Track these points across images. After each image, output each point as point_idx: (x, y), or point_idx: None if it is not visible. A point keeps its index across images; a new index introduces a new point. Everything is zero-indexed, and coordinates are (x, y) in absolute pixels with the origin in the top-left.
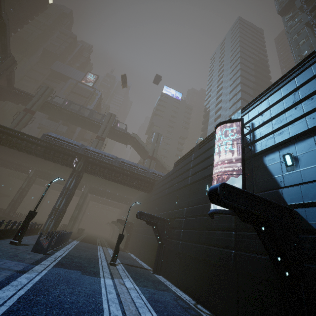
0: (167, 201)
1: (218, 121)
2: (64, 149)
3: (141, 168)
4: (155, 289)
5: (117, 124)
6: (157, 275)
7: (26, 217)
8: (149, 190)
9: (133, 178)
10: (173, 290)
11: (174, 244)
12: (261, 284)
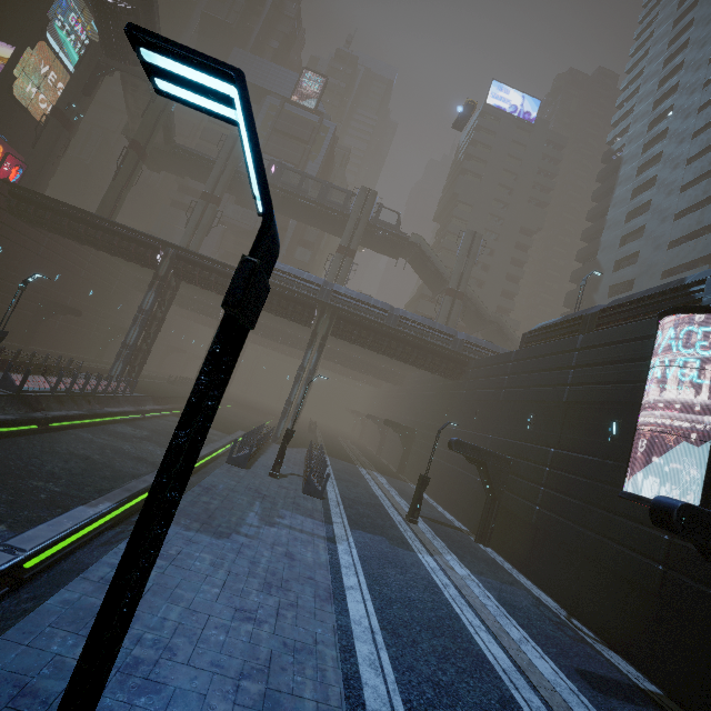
0: (503, 416)
1: (645, 199)
2: (296, 293)
3: (442, 330)
4: (497, 579)
5: (378, 213)
6: (483, 546)
7: (284, 438)
8: (456, 376)
9: (424, 351)
10: (522, 583)
11: (522, 507)
12: (710, 634)
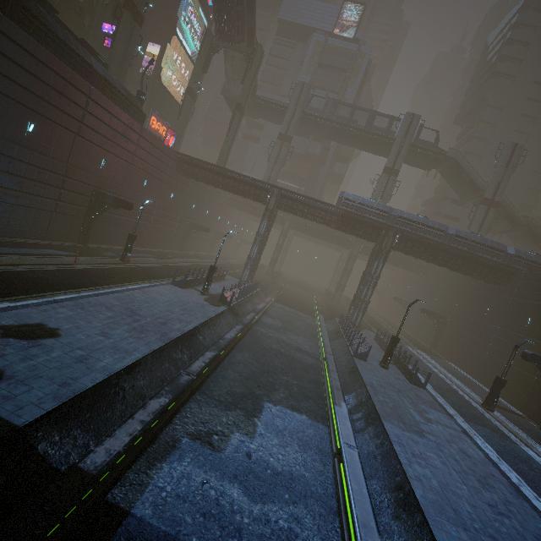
0: None
1: None
2: (367, 218)
3: (493, 246)
4: None
5: (419, 133)
6: None
7: (392, 343)
8: (501, 283)
9: (473, 263)
10: None
11: None
12: None
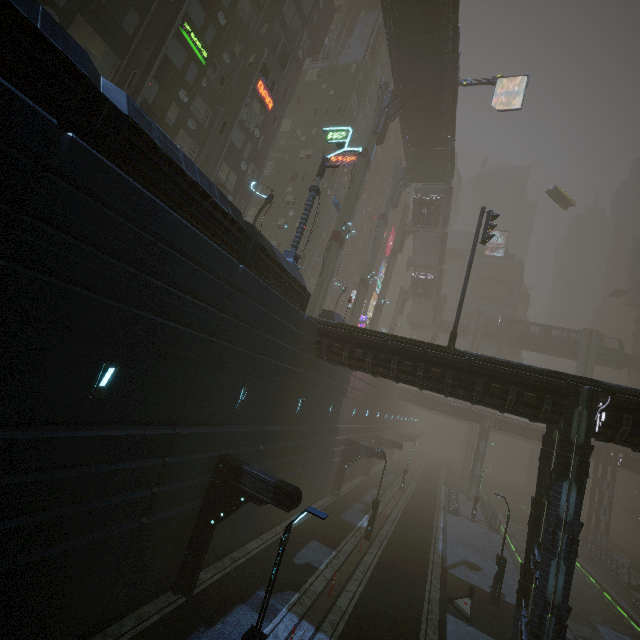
0: None
1: None
2: None
3: None
4: None
5: (600, 342)
6: None
7: None
8: None
9: None
10: None
11: None
12: None
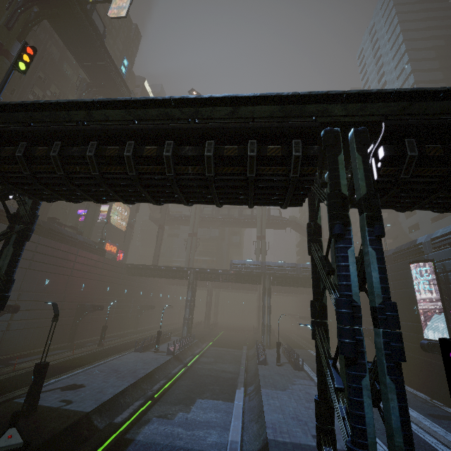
0: None
1: None
2: (250, 272)
3: None
4: None
5: (269, 212)
6: None
7: (277, 347)
8: None
9: None
10: (408, 390)
11: None
12: None
